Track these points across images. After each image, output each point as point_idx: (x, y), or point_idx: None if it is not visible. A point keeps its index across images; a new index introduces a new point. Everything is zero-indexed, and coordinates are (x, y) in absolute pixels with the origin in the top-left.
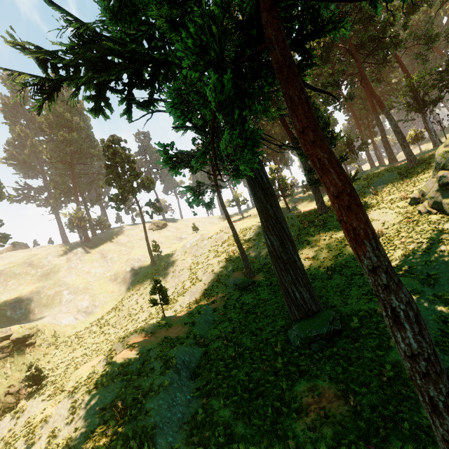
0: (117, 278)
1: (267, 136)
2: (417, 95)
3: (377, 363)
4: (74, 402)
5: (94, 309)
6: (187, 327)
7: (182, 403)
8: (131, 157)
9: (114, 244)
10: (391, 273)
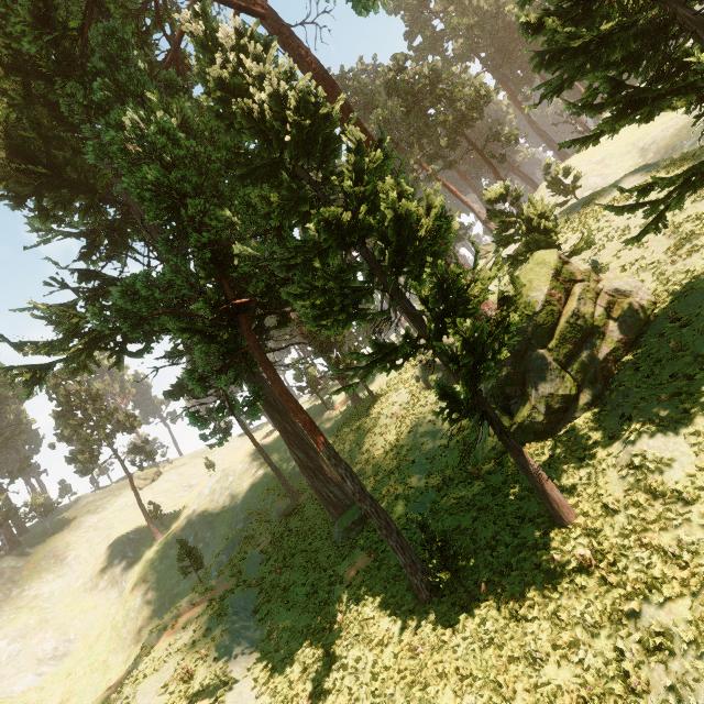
0: (98, 583)
1: None
2: None
3: None
4: (126, 699)
5: (69, 647)
6: (234, 579)
7: (247, 636)
8: (97, 392)
9: (73, 533)
10: (337, 457)
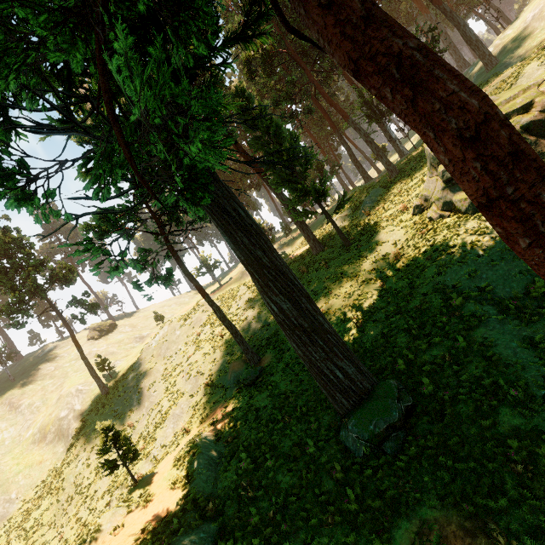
0: (46, 436)
1: (223, 178)
2: (371, 105)
3: (493, 441)
4: None
5: (9, 508)
6: (179, 489)
7: None
8: (22, 239)
9: (30, 381)
10: None
